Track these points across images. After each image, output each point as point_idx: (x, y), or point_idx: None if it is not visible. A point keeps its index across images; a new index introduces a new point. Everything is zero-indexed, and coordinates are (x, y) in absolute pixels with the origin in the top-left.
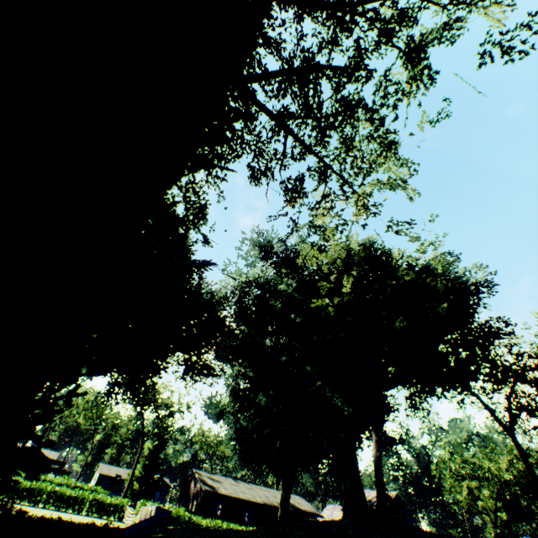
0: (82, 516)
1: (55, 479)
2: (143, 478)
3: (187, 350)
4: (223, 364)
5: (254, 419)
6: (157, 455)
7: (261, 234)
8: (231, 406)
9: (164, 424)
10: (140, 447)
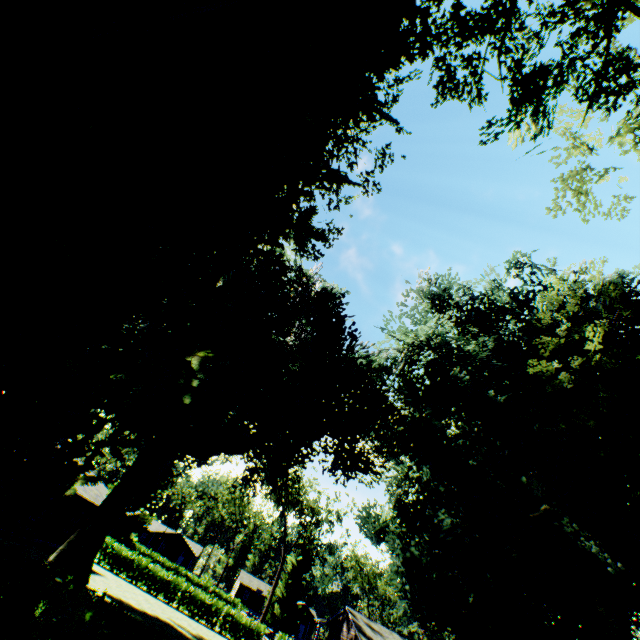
0: (214, 633)
1: (195, 577)
2: (284, 601)
3: (337, 433)
4: (384, 457)
5: (431, 550)
6: (301, 574)
7: (432, 281)
8: (396, 524)
9: (309, 535)
10: (282, 559)
